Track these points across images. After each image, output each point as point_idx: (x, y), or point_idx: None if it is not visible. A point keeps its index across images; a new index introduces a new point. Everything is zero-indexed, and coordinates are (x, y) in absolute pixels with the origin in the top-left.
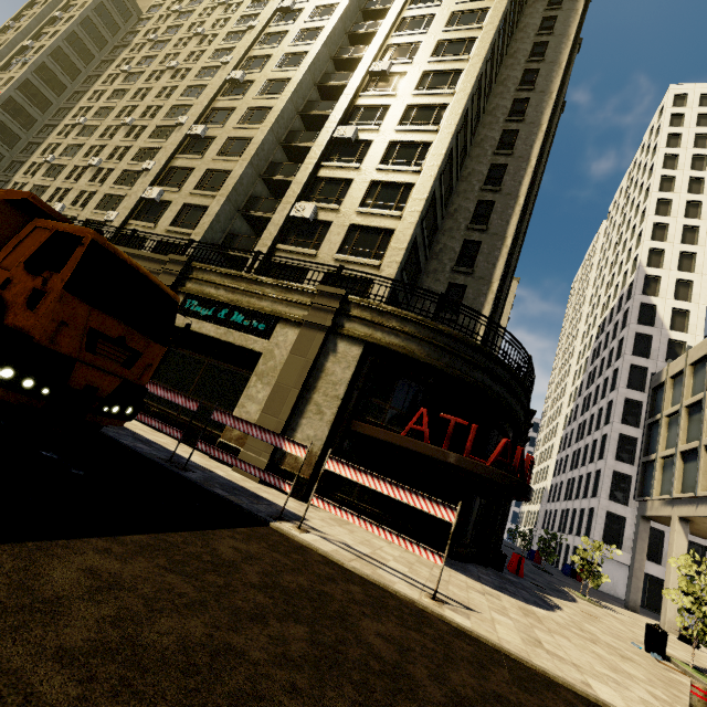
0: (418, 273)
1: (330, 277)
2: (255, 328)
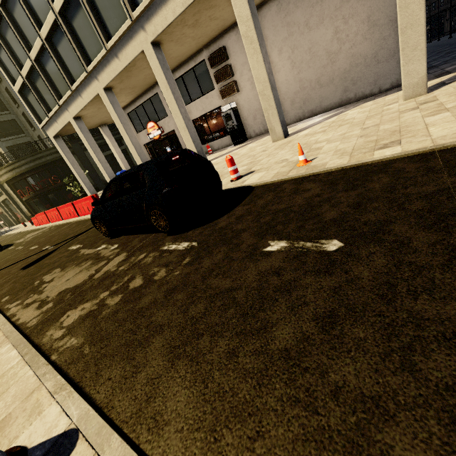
0: (15, 121)
1: (2, 155)
2: (1, 193)
